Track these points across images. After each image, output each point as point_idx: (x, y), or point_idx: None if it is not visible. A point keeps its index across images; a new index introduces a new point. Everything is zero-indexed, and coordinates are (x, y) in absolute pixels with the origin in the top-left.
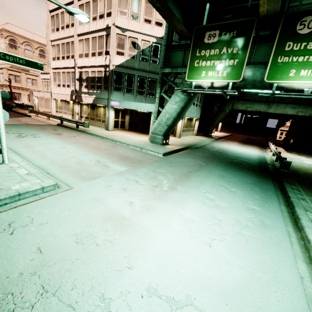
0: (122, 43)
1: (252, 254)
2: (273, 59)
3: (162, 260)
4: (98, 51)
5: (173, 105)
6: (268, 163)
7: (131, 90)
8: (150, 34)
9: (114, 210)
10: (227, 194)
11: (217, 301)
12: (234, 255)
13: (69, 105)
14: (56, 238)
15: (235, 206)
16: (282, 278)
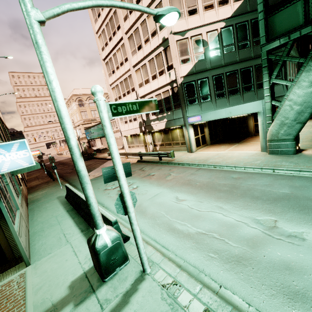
0: (184, 49)
1: None
2: None
3: None
4: (158, 72)
5: (306, 89)
6: None
7: (208, 96)
8: (216, 20)
9: None
10: None
11: None
12: None
13: (140, 137)
14: None
15: None
16: None
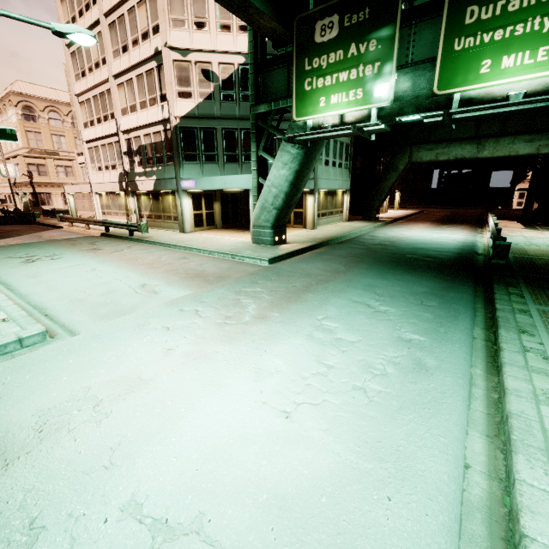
0: (185, 76)
1: (370, 427)
2: (444, 48)
3: (178, 449)
4: (149, 99)
5: (280, 170)
6: (479, 253)
7: (214, 156)
8: (233, 50)
9: (131, 367)
10: (366, 318)
11: (255, 522)
12: (330, 431)
13: (121, 199)
14: (1, 423)
15: (373, 338)
16: (415, 470)
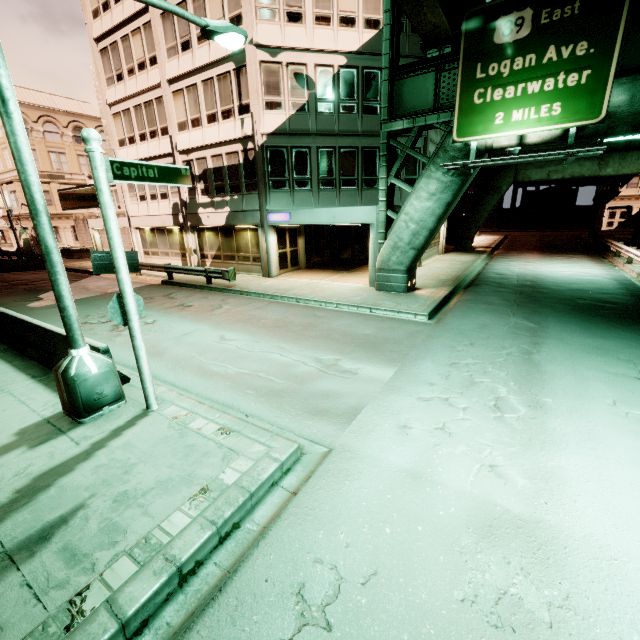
0: (274, 82)
1: None
2: None
3: None
4: (221, 110)
5: (424, 202)
6: None
7: (307, 182)
8: (333, 48)
9: (482, 501)
10: None
11: None
12: None
13: (173, 235)
14: (437, 619)
15: None
16: None
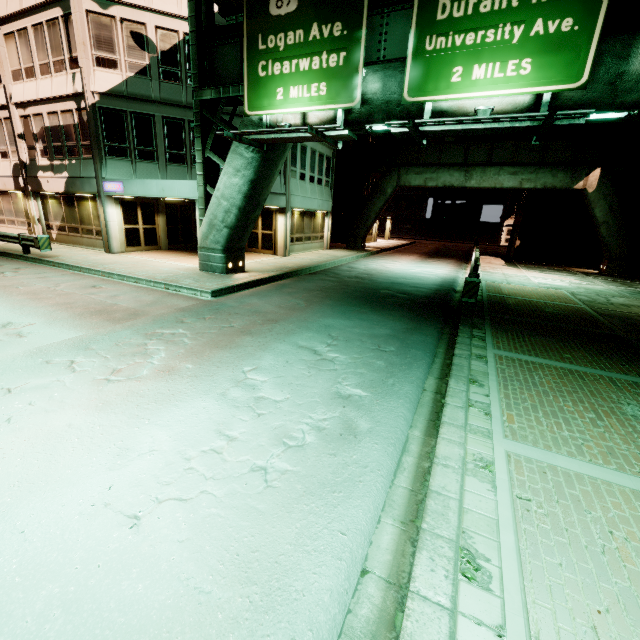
0: (106, 37)
1: (252, 528)
2: (415, 45)
3: None
4: (53, 61)
5: (232, 178)
6: (457, 290)
7: (153, 153)
8: (176, 12)
9: None
10: (306, 368)
11: None
12: (190, 542)
13: (18, 201)
14: None
15: (304, 395)
16: (290, 592)
